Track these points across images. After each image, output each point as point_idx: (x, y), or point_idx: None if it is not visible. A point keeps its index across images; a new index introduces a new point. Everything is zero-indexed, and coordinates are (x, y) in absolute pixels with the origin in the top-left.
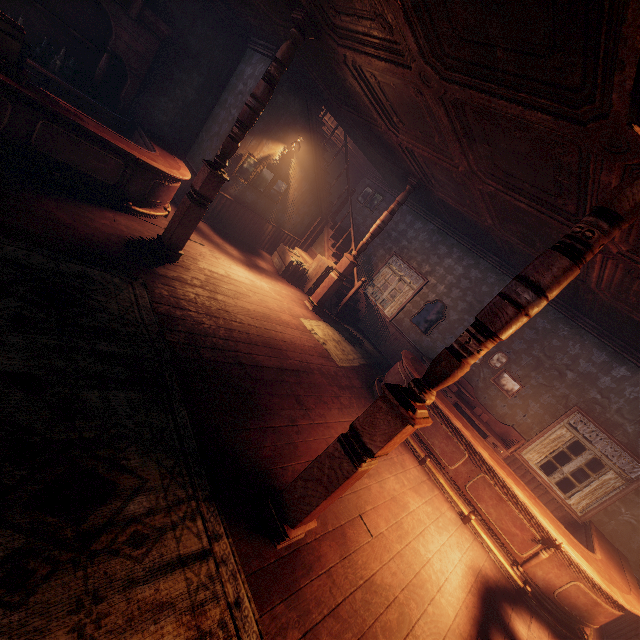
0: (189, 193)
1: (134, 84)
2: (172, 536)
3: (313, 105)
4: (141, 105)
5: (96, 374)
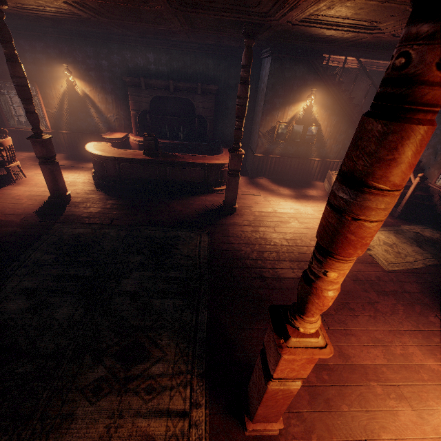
0: (228, 171)
1: (211, 123)
2: (168, 394)
3: (315, 60)
4: (219, 131)
5: (163, 290)
